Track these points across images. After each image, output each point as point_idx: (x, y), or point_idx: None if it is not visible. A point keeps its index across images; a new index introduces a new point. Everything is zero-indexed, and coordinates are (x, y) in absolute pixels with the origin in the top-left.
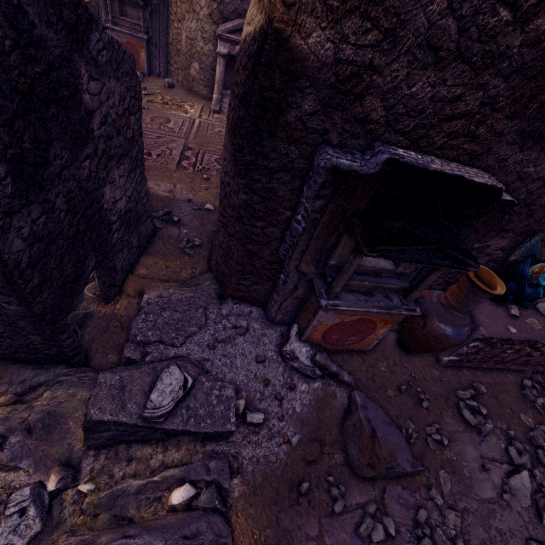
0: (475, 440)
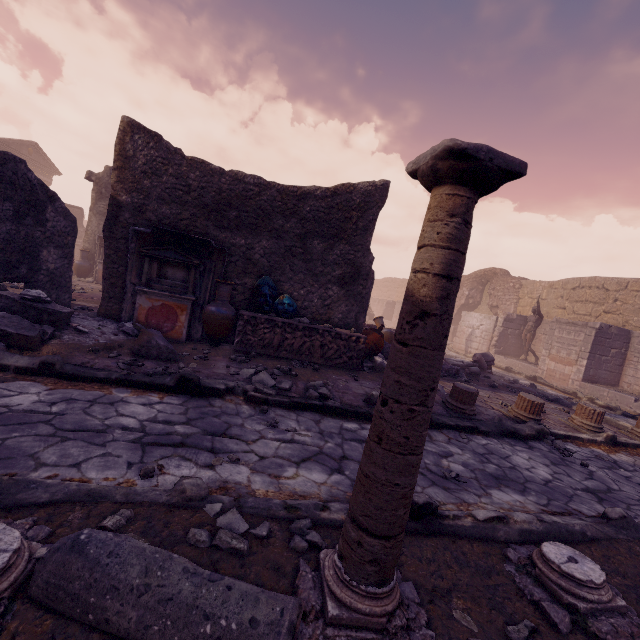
0: (231, 363)
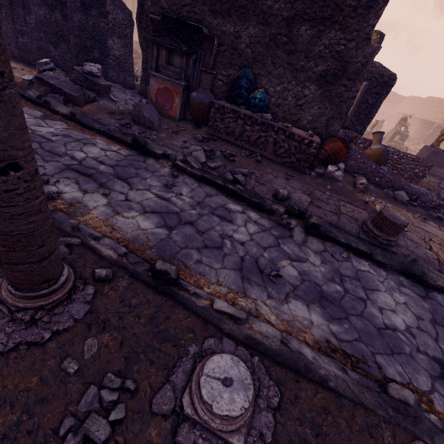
0: (191, 140)
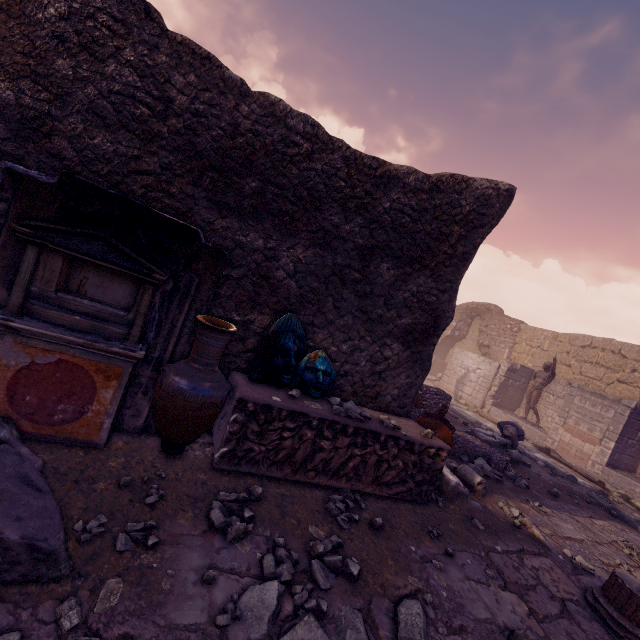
0: (213, 546)
